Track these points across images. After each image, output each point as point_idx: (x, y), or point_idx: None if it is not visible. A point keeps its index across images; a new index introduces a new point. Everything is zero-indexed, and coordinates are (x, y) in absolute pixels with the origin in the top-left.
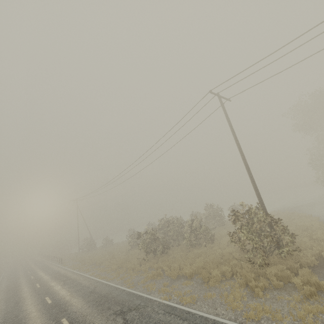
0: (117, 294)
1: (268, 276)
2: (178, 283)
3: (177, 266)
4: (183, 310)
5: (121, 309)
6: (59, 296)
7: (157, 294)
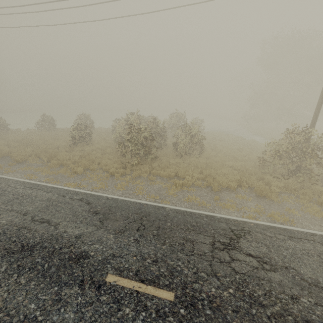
0: (163, 215)
1: (316, 192)
2: (228, 197)
3: (194, 175)
4: (300, 231)
5: (214, 239)
6: (0, 224)
7: (222, 211)
